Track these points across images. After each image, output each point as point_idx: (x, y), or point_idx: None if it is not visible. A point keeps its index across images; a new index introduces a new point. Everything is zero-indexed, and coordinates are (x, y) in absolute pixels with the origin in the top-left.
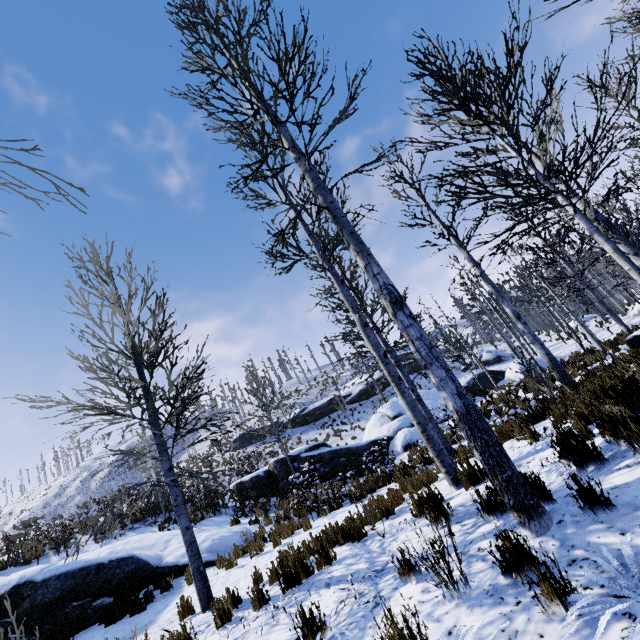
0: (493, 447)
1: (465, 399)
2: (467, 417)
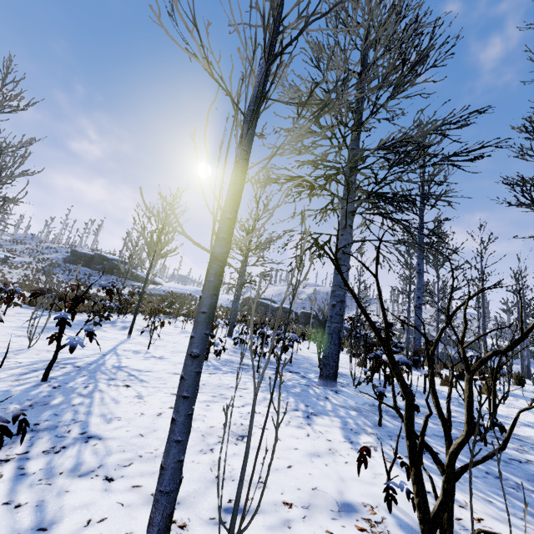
0: (528, 370)
1: (529, 364)
2: (527, 366)
